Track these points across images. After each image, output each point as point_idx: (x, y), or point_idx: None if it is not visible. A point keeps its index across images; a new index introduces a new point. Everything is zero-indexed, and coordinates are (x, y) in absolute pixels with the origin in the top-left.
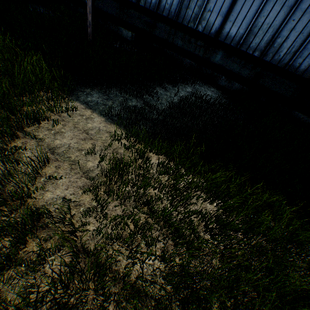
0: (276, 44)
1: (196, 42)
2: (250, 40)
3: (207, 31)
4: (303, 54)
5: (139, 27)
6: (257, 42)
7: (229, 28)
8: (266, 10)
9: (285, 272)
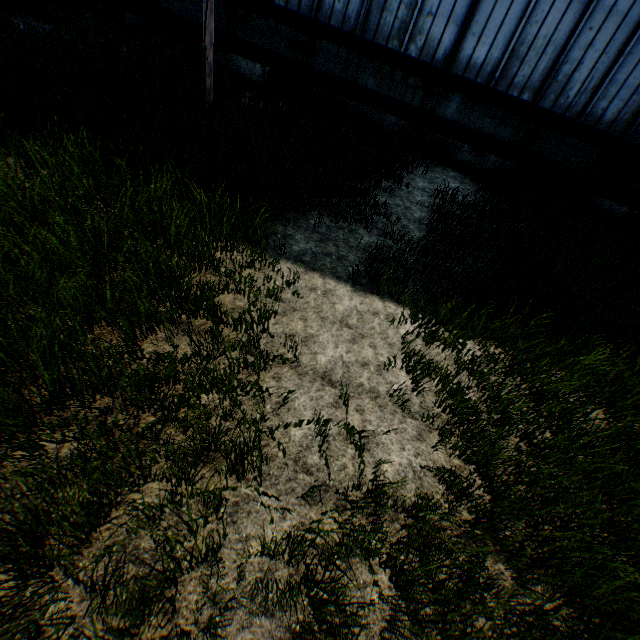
0: (562, 76)
1: (406, 79)
2: (512, 71)
3: (427, 56)
4: (608, 91)
5: (277, 53)
6: (527, 75)
7: (472, 48)
8: (541, 10)
9: None
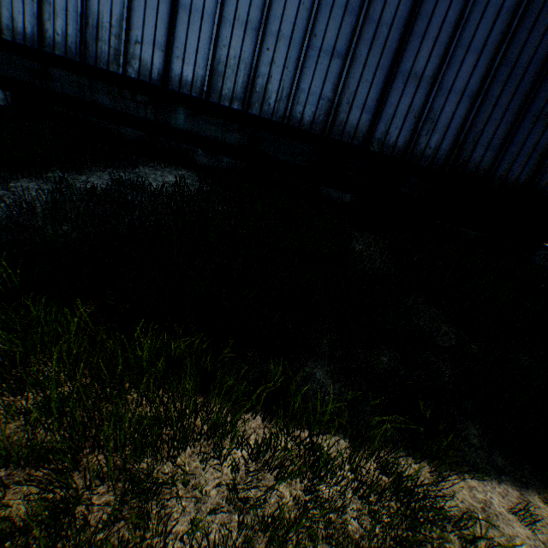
0: (259, 87)
1: (134, 97)
2: (218, 85)
3: (145, 76)
4: (300, 98)
5: (19, 80)
6: (231, 88)
7: (180, 68)
8: (225, 36)
9: (107, 541)
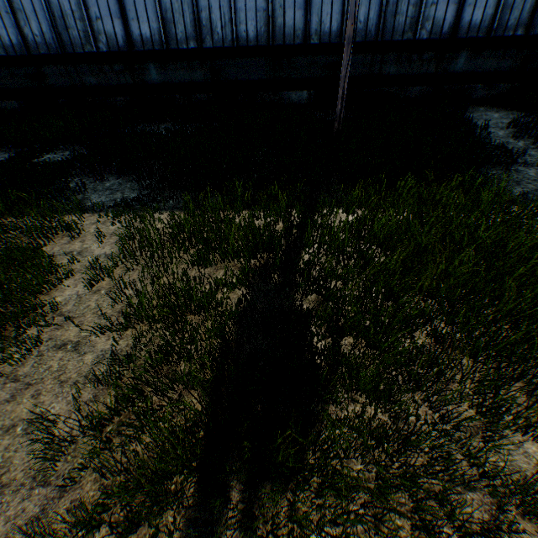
0: None
1: (420, 57)
2: (504, 18)
3: (435, 34)
4: None
5: (316, 77)
6: (517, 16)
7: (470, 15)
8: None
9: None
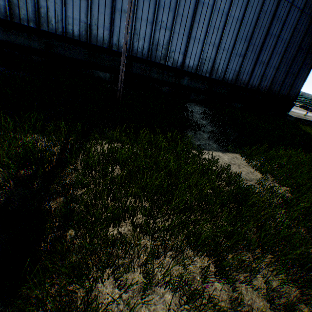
0: (215, 68)
1: (168, 73)
2: (202, 67)
3: (174, 65)
4: (228, 71)
5: (115, 68)
6: (206, 68)
7: (188, 61)
8: (206, 49)
9: None
